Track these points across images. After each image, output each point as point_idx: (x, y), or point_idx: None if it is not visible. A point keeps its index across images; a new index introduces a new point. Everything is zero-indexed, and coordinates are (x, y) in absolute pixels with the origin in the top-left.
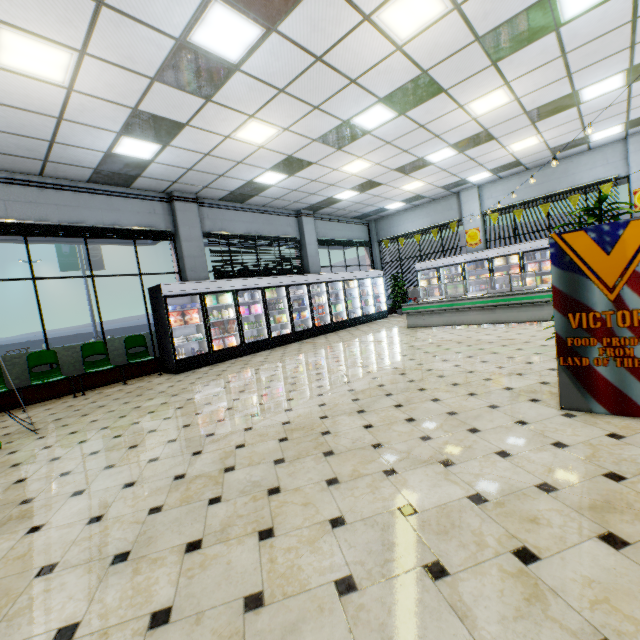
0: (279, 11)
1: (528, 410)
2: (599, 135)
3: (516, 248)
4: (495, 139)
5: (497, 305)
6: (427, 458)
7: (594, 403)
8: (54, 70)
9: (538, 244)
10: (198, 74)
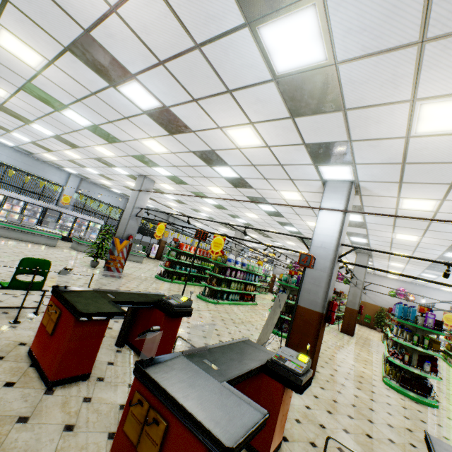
0: (94, 132)
1: (98, 276)
2: (69, 169)
3: (6, 192)
4: (49, 152)
5: (15, 229)
6: (101, 285)
7: (109, 274)
8: (11, 48)
9: (20, 197)
10: (45, 98)
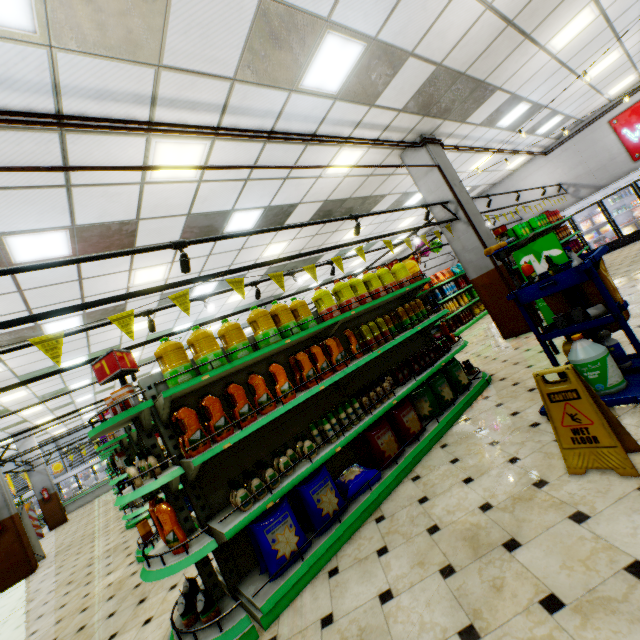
0: None
1: None
2: None
3: None
4: None
5: None
6: None
7: None
8: None
9: None
10: None
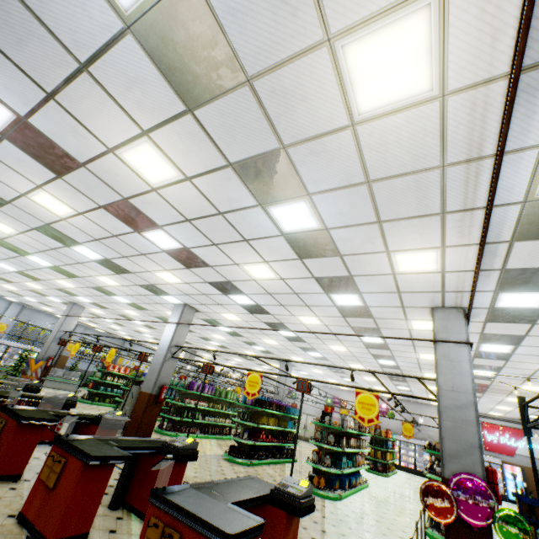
0: (22, 274)
1: None
2: (10, 298)
3: None
4: None
5: None
6: None
7: None
8: None
9: None
10: None
